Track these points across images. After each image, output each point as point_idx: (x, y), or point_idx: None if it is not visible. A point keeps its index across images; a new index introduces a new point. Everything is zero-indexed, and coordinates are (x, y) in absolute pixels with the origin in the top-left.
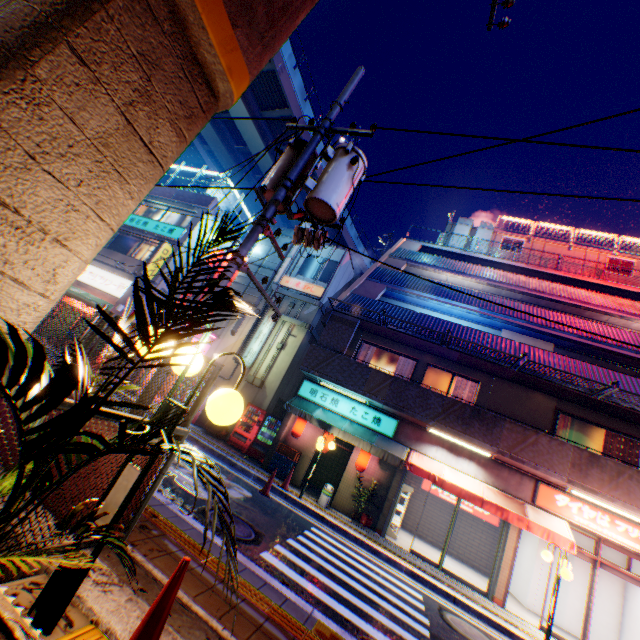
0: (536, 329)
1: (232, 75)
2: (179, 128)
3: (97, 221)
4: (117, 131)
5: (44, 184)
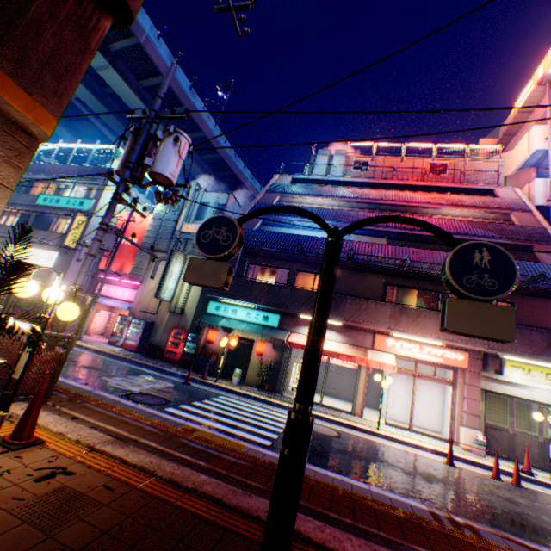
0: (371, 229)
1: (41, 123)
2: (14, 164)
3: None
4: None
5: None
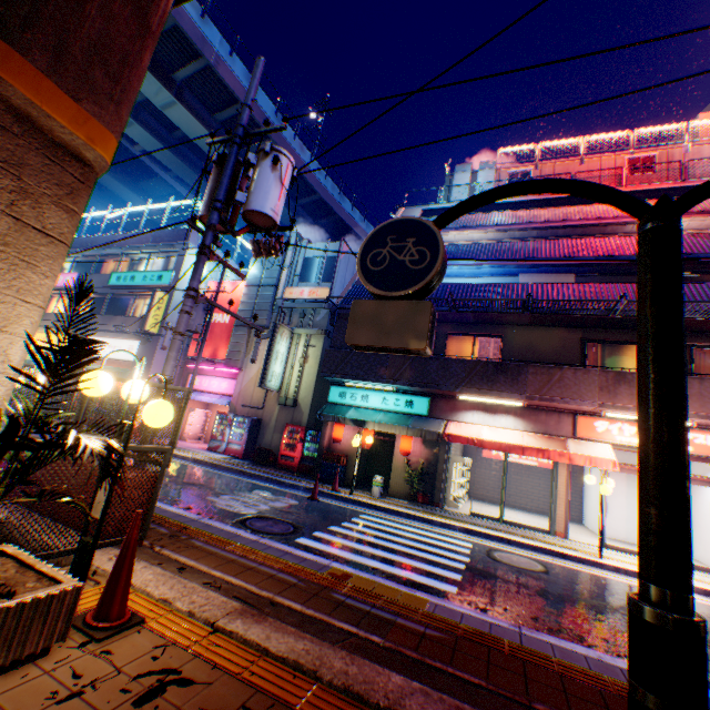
0: (550, 264)
1: (95, 143)
2: (66, 206)
3: (25, 305)
4: (11, 230)
5: None
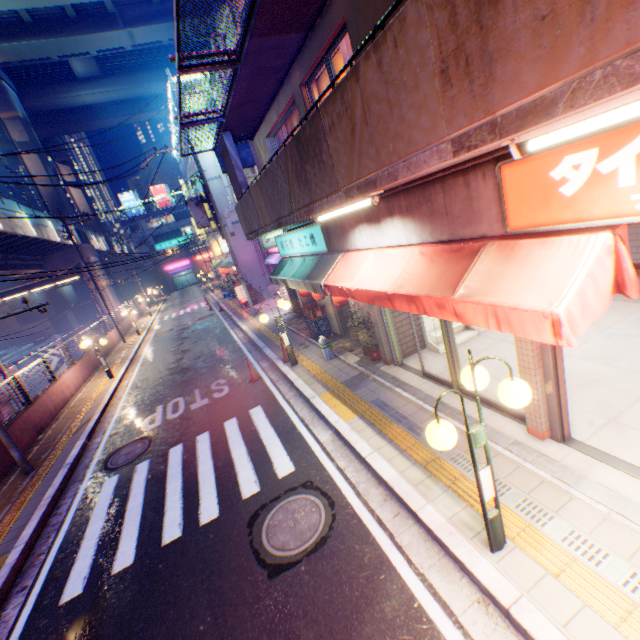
0: None
1: None
2: None
3: None
4: None
5: None
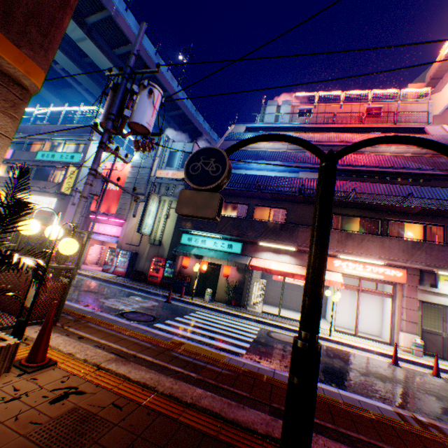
0: (317, 167)
1: (31, 75)
2: (10, 114)
3: None
4: None
5: None
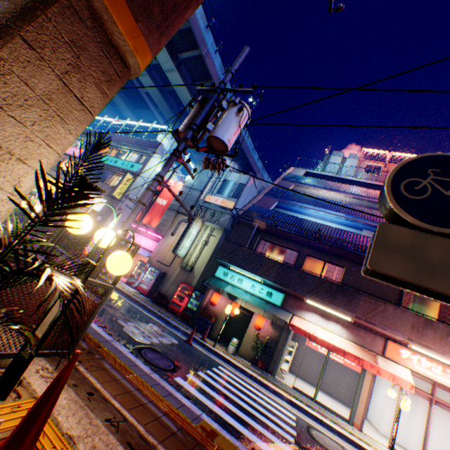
0: None
1: (138, 53)
2: (102, 88)
3: (47, 148)
4: (58, 90)
5: (9, 124)
